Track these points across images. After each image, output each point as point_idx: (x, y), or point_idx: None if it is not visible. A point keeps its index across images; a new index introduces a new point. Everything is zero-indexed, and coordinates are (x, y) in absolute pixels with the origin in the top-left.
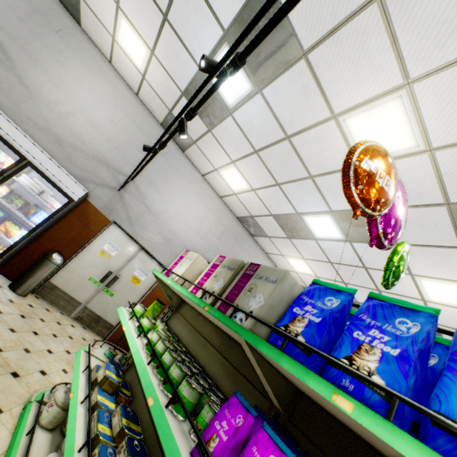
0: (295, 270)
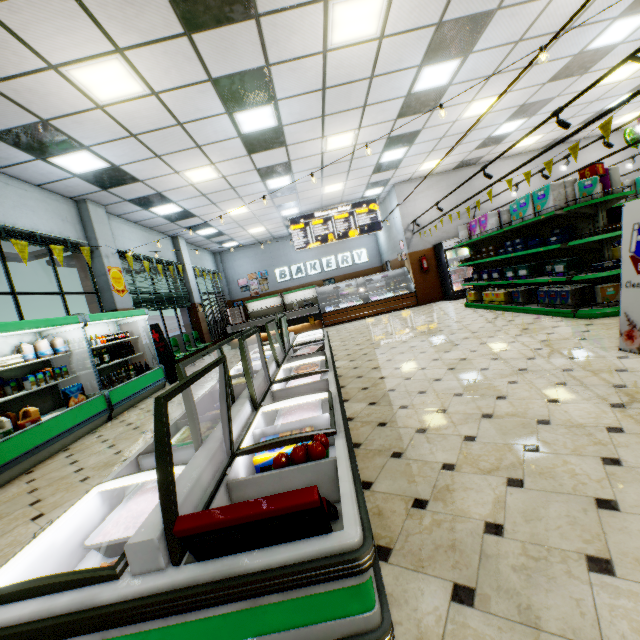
0: None
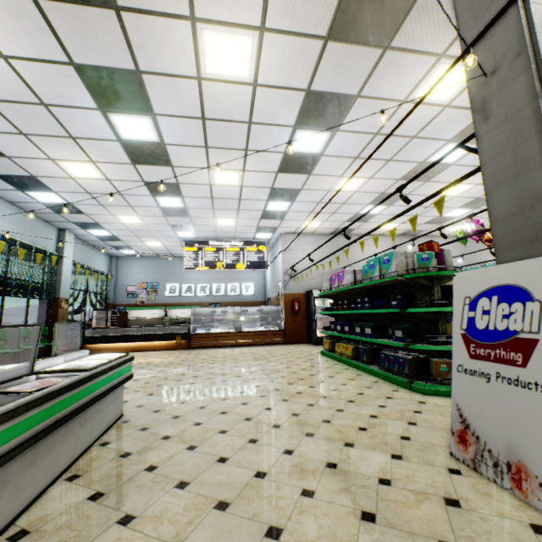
0: None
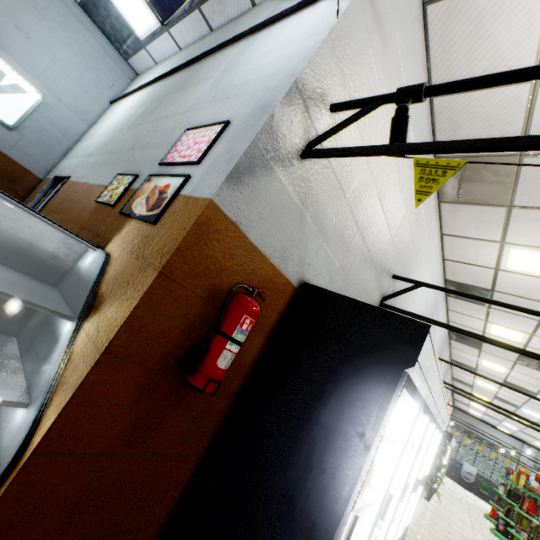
0: (478, 363)
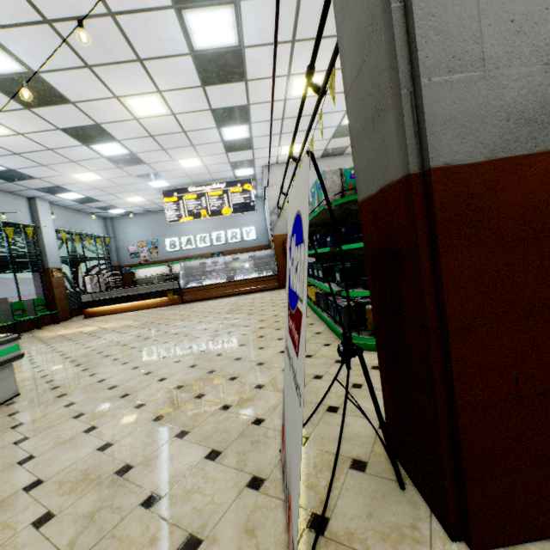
0: None
